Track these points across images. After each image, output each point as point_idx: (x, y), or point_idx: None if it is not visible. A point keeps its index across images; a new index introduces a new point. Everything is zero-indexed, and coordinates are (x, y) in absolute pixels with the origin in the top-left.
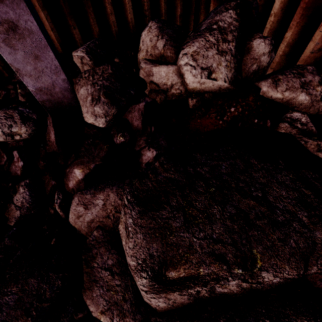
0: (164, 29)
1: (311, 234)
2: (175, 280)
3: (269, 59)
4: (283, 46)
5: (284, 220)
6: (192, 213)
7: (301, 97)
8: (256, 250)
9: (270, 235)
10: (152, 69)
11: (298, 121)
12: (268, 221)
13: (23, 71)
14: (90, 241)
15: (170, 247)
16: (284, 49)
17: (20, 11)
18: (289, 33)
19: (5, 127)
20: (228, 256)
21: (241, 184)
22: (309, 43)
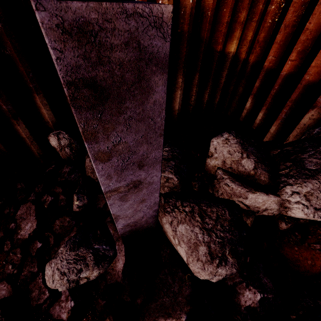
0: (247, 147)
1: None
2: None
3: None
4: None
5: None
6: None
7: None
8: None
9: None
10: (247, 194)
11: None
12: None
13: (121, 215)
14: None
15: None
16: None
17: (152, 170)
18: None
19: (72, 272)
20: None
21: None
22: None
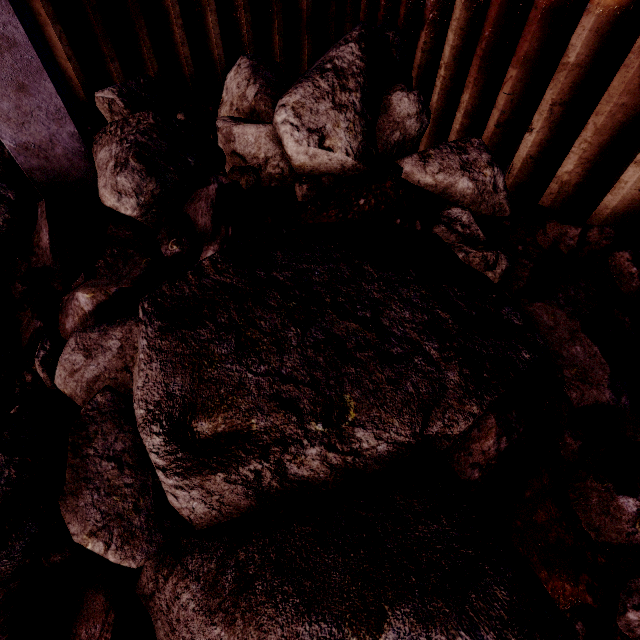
0: (260, 70)
1: (441, 375)
2: (211, 442)
3: (420, 126)
4: (459, 115)
5: (400, 352)
6: (252, 335)
7: (462, 184)
8: (350, 395)
9: (376, 374)
10: (232, 129)
11: (458, 221)
12: (376, 354)
13: None
14: (88, 411)
15: (206, 384)
16: (462, 121)
17: None
18: (465, 96)
19: None
20: (302, 403)
21: (341, 299)
22: (492, 111)
